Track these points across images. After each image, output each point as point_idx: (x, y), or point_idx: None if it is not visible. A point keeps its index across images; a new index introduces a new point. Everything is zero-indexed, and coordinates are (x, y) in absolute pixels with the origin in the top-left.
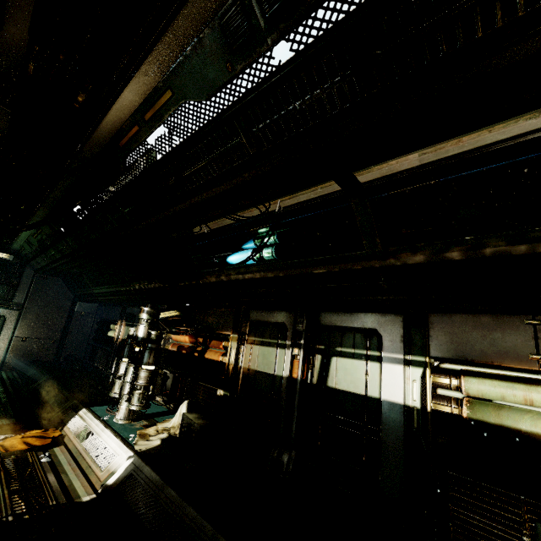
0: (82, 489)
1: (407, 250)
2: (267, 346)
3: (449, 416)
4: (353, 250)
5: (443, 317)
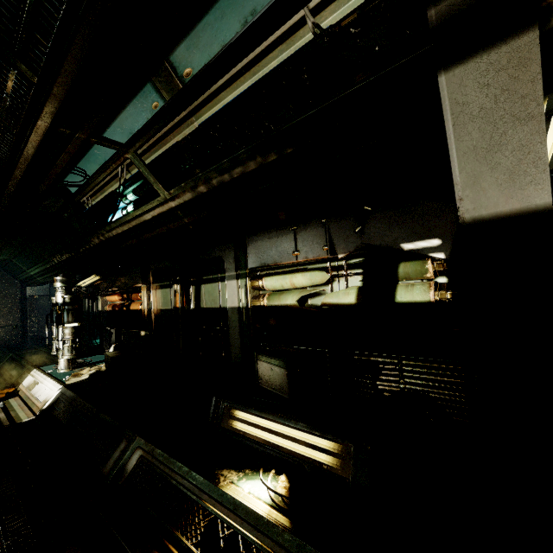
0: (25, 416)
1: (179, 190)
2: (164, 288)
3: (260, 308)
4: (155, 197)
5: (253, 236)
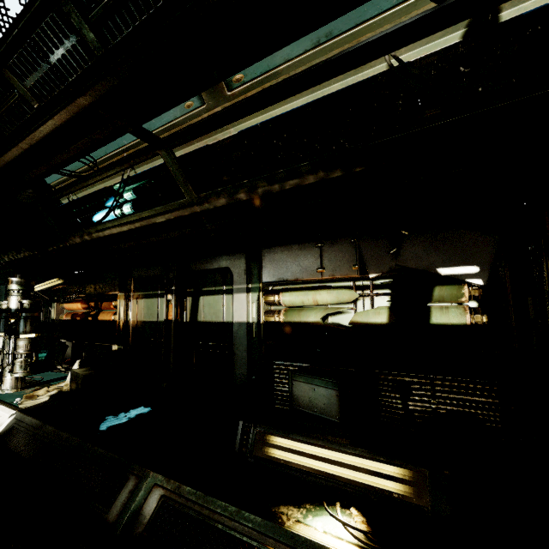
0: None
1: (213, 195)
2: (150, 298)
3: (274, 323)
4: (178, 199)
5: (270, 250)
